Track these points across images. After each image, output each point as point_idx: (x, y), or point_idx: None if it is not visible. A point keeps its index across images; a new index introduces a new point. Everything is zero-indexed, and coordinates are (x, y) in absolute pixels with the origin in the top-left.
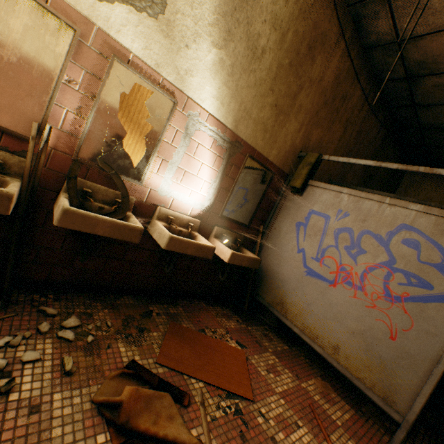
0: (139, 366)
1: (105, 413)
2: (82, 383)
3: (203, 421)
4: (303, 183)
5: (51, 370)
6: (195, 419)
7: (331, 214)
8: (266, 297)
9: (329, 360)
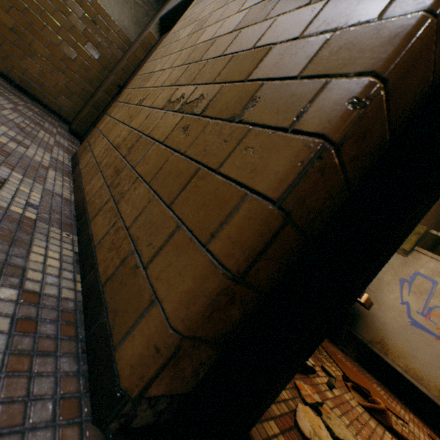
0: (354, 381)
1: (375, 416)
2: (343, 389)
3: (407, 434)
4: (411, 248)
5: (324, 375)
6: (401, 431)
7: (439, 281)
8: (364, 334)
9: (435, 400)
